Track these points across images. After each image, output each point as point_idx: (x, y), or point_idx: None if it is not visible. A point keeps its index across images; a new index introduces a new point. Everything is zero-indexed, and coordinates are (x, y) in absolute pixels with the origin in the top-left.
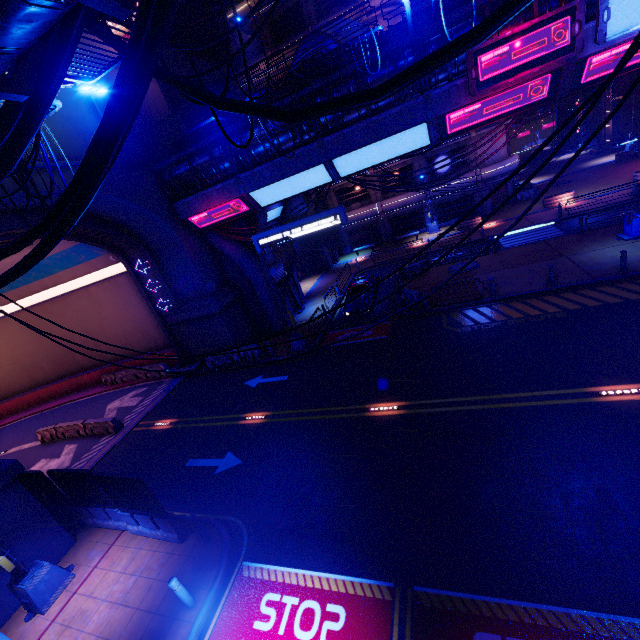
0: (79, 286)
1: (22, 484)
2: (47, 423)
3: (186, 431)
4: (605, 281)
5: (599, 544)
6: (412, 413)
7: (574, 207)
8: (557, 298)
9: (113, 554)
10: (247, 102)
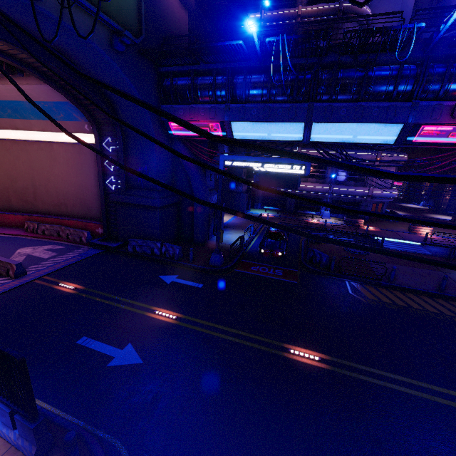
0: (45, 139)
1: None
2: None
3: (89, 302)
4: None
5: None
6: (336, 371)
7: (437, 238)
8: (448, 303)
9: None
10: None
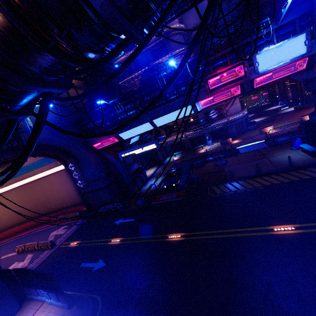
0: (44, 175)
1: (1, 276)
2: (22, 242)
3: (83, 248)
4: (283, 170)
5: (263, 313)
6: (187, 239)
7: (272, 133)
8: (260, 179)
9: (37, 315)
10: (73, 132)
